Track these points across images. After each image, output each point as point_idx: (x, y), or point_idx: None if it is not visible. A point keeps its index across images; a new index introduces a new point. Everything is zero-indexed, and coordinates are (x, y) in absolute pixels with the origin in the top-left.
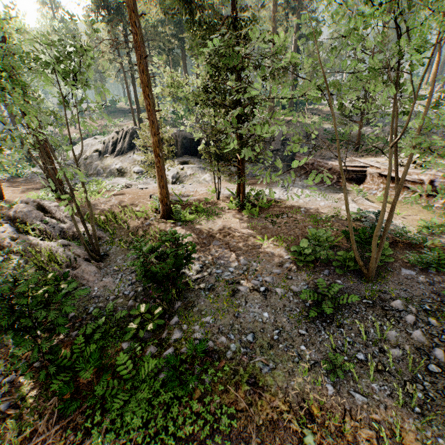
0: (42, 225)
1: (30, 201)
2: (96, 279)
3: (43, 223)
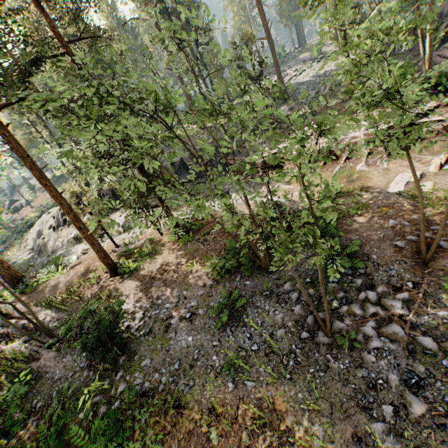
0: (6, 329)
1: None
2: (57, 362)
3: (6, 327)
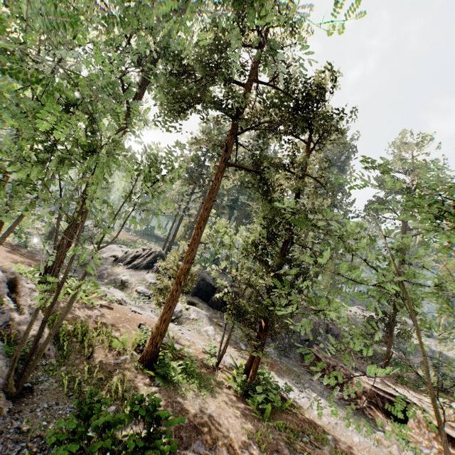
0: None
1: (9, 271)
2: None
3: None
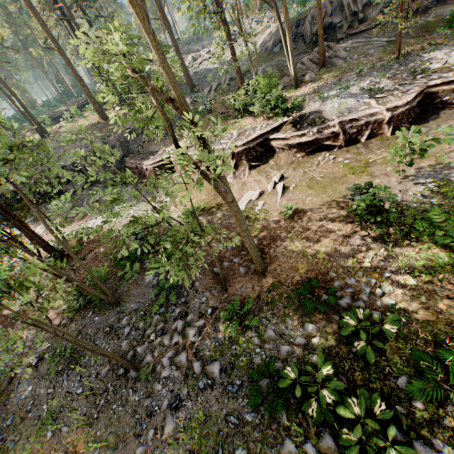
0: None
1: None
2: None
3: None
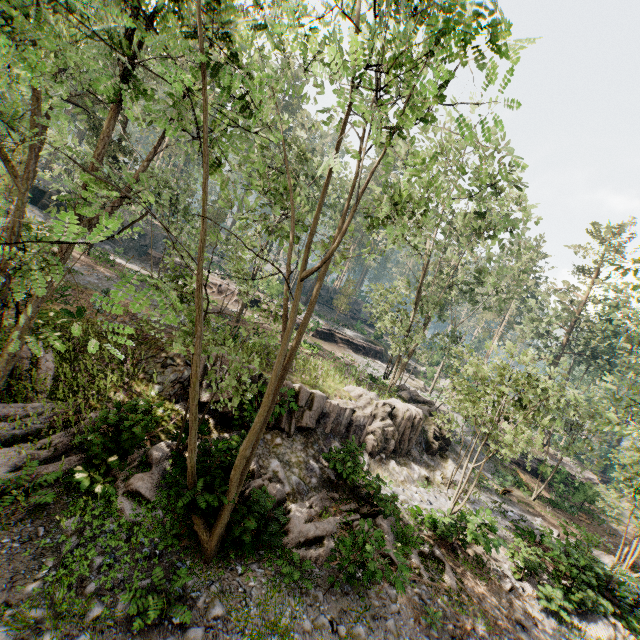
0: None
1: None
2: None
3: None
